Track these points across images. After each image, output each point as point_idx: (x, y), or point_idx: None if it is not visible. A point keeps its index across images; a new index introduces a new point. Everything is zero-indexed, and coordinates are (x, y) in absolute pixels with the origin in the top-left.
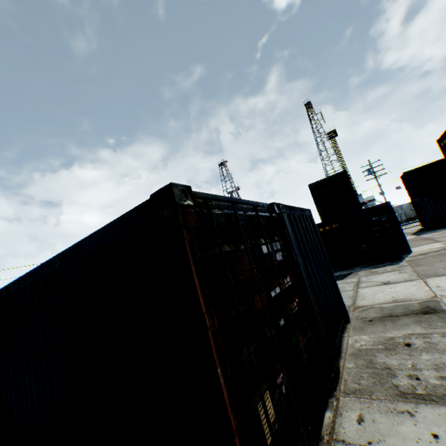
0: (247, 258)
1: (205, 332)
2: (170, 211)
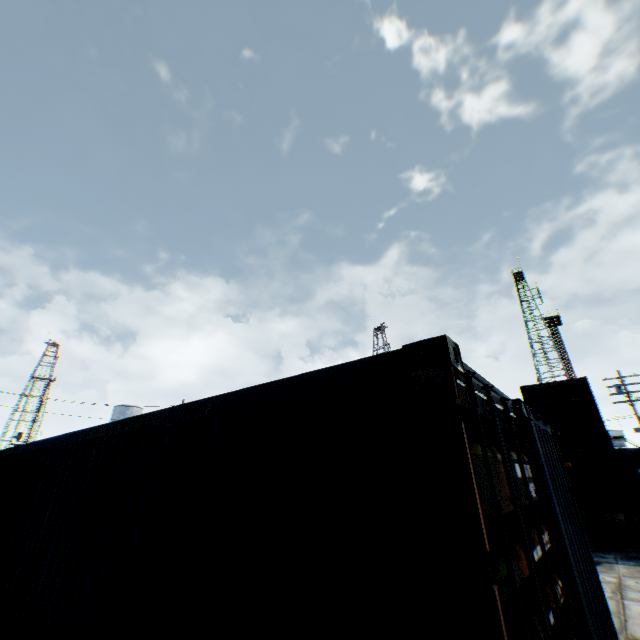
0: (504, 476)
1: (488, 588)
2: (437, 373)
